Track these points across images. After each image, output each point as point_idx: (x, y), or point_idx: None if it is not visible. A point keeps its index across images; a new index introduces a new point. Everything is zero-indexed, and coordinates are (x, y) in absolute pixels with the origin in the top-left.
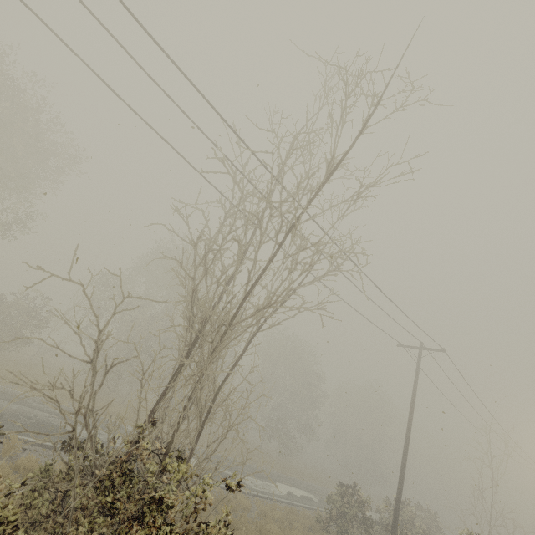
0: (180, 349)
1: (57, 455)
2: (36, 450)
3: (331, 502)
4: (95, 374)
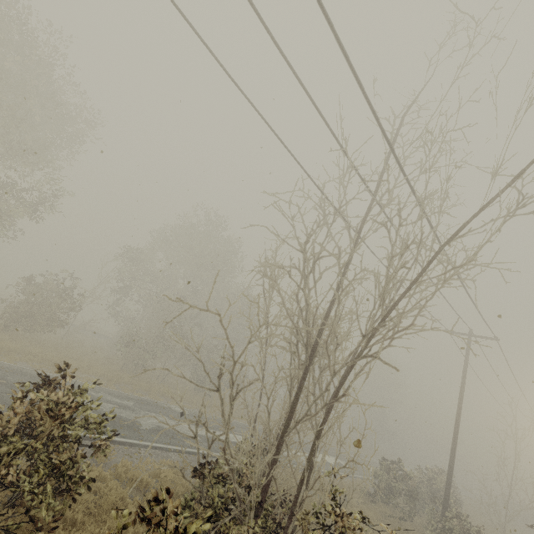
0: (298, 369)
1: (138, 452)
2: (119, 449)
3: (377, 477)
4: (231, 407)
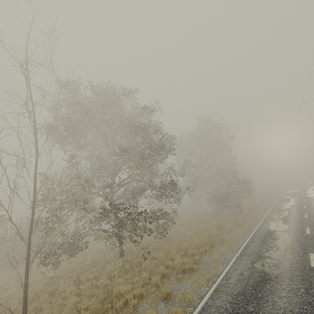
0: None
1: None
2: None
3: None
4: None
